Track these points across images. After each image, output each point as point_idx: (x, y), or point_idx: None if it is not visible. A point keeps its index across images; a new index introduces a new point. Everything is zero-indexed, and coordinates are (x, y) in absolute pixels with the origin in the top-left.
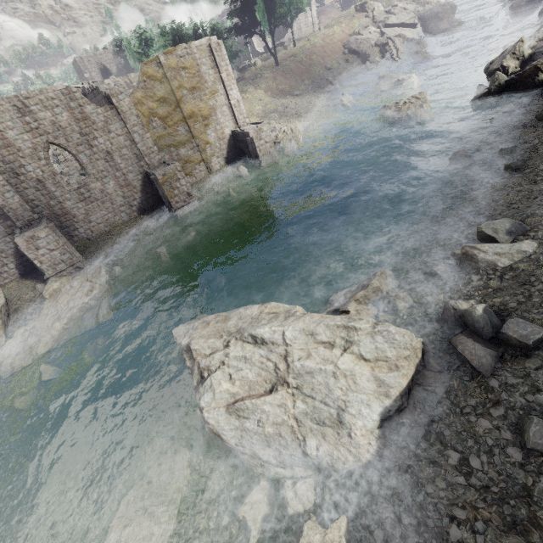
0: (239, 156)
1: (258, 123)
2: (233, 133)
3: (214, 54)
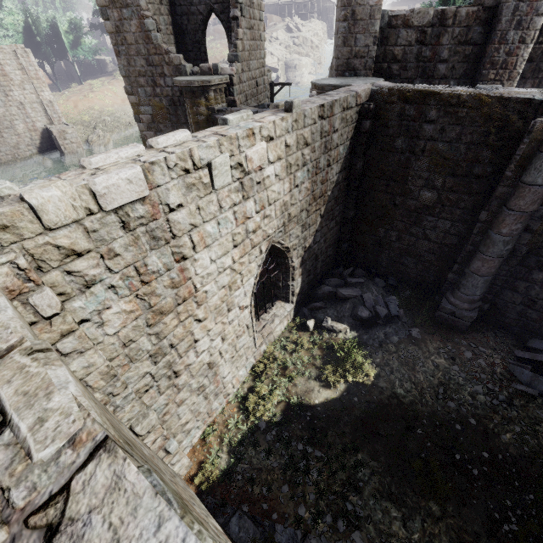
0: (54, 148)
1: (68, 125)
2: (46, 128)
3: (20, 59)
